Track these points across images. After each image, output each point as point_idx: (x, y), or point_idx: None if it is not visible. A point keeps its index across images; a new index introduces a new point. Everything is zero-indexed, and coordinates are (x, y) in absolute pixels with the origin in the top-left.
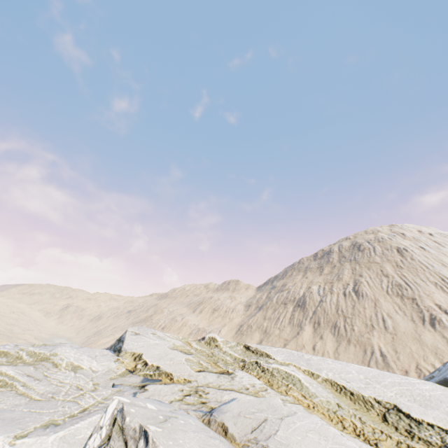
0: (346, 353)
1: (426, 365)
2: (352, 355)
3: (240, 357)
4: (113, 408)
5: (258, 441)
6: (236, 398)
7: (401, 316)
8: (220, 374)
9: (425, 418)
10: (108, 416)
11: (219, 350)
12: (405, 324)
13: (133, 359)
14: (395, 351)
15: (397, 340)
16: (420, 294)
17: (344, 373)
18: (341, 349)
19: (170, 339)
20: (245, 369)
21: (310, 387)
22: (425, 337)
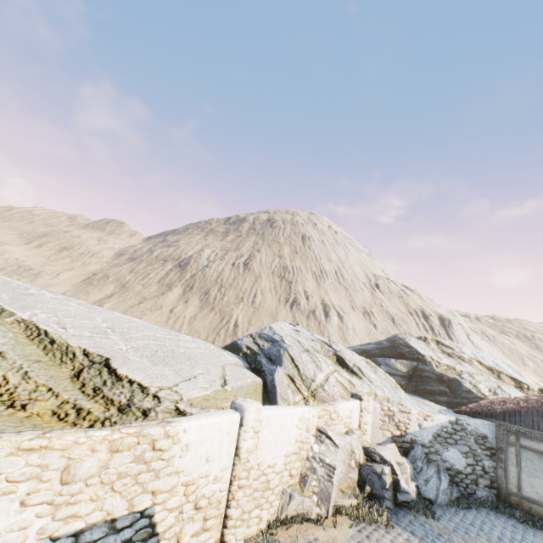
0: (203, 319)
1: None
2: (208, 322)
3: None
4: None
5: None
6: None
7: (272, 294)
8: None
9: (132, 375)
10: None
11: None
12: (271, 302)
13: None
14: (249, 323)
15: (256, 314)
16: (298, 279)
17: (78, 318)
18: (201, 315)
19: None
20: None
21: None
22: (281, 315)
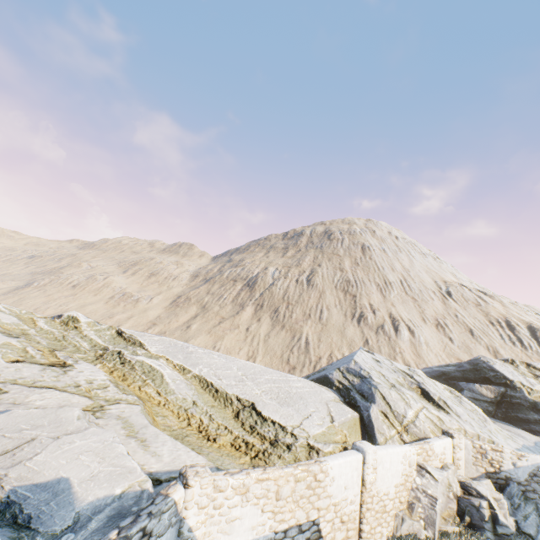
0: (276, 337)
1: (338, 354)
2: (281, 340)
3: (104, 344)
4: None
5: None
6: (10, 410)
7: (338, 309)
8: (48, 367)
9: (272, 416)
10: None
11: (77, 333)
12: (338, 317)
13: None
14: (319, 340)
15: (325, 331)
16: (362, 292)
17: (223, 369)
18: (274, 333)
19: None
20: (100, 360)
21: (172, 384)
22: (349, 331)
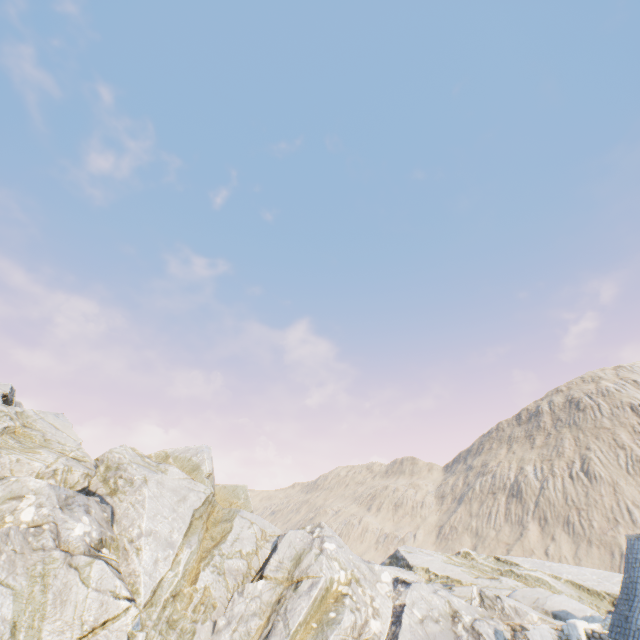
0: (588, 557)
1: None
2: (597, 560)
3: (495, 566)
4: (475, 589)
5: (538, 606)
6: (517, 589)
7: None
8: (490, 579)
9: None
10: (475, 593)
11: (476, 562)
12: None
13: (424, 572)
14: None
15: None
16: None
17: (580, 575)
18: (582, 553)
19: (436, 555)
20: (504, 576)
21: (556, 586)
22: None
